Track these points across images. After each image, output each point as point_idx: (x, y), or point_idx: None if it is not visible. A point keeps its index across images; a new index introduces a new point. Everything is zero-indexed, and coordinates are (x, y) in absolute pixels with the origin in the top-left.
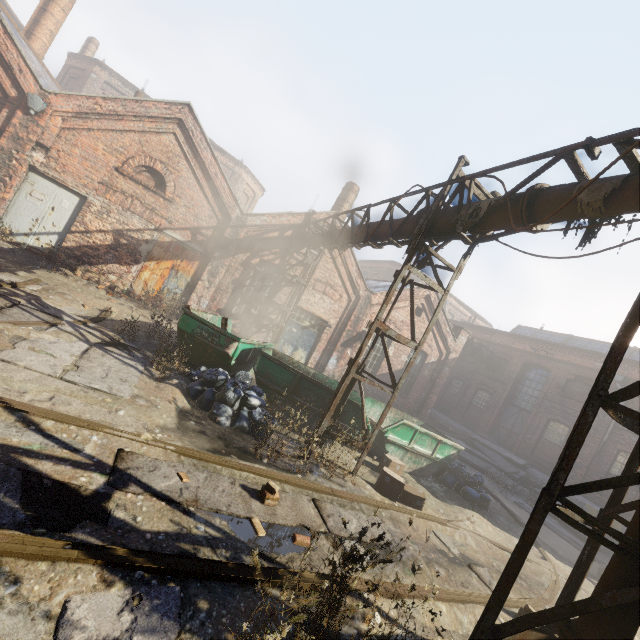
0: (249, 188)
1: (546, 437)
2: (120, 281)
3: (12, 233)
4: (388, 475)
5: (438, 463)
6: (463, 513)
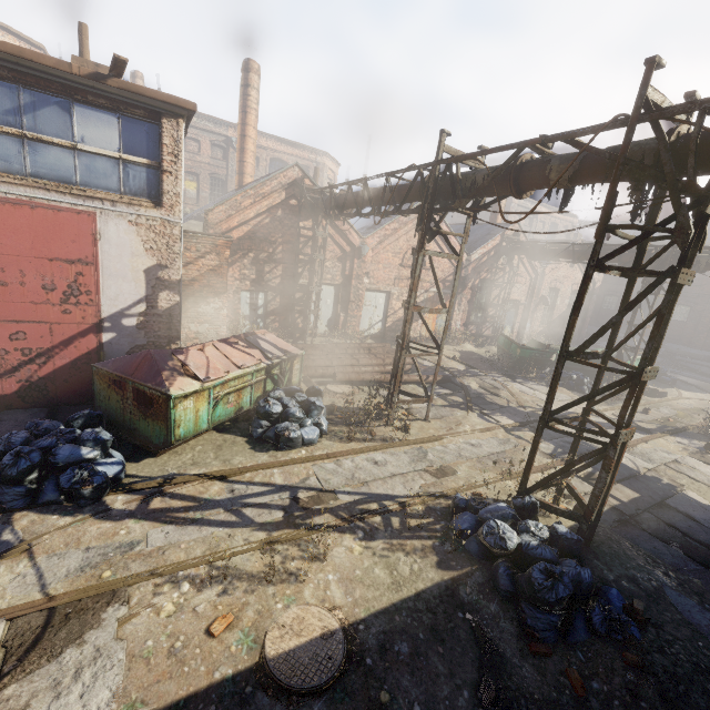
0: (330, 171)
1: (672, 318)
2: (415, 333)
3: (371, 333)
4: (650, 388)
5: None
6: (674, 391)
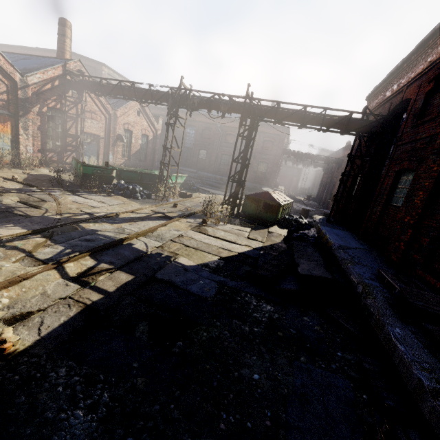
0: None
1: (200, 157)
2: None
3: None
4: (182, 192)
5: (182, 184)
6: (197, 194)
